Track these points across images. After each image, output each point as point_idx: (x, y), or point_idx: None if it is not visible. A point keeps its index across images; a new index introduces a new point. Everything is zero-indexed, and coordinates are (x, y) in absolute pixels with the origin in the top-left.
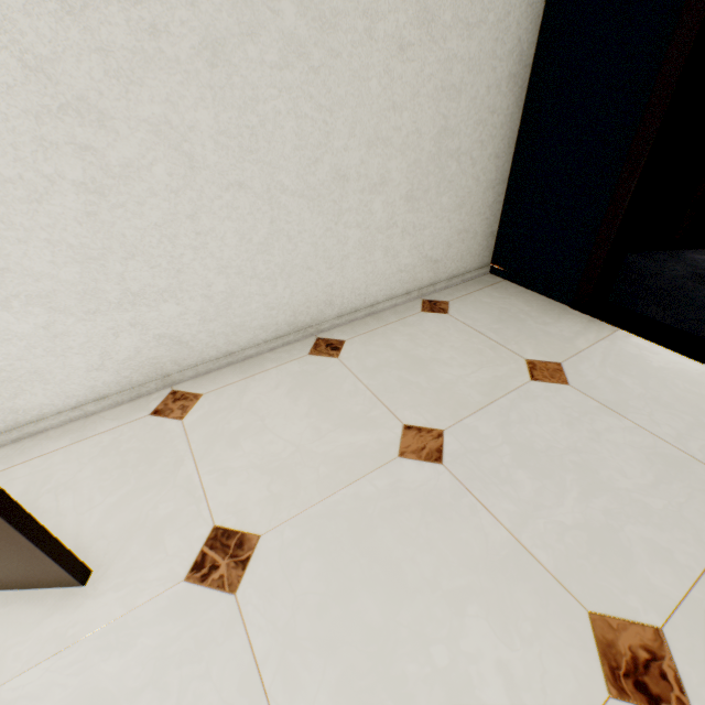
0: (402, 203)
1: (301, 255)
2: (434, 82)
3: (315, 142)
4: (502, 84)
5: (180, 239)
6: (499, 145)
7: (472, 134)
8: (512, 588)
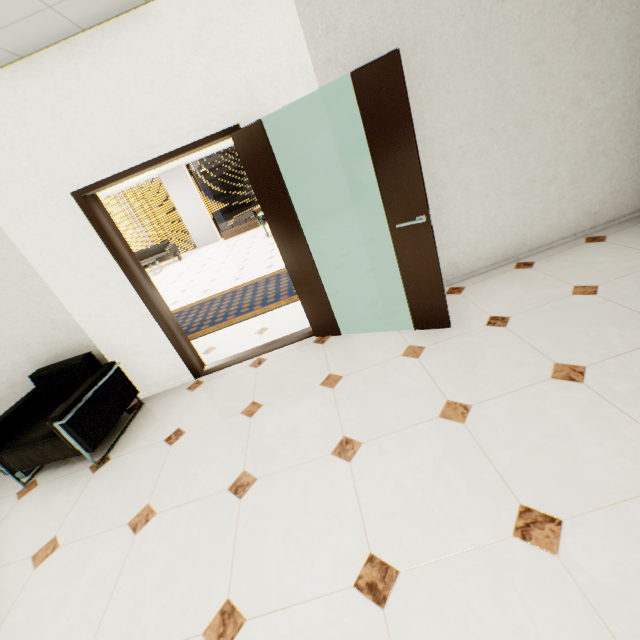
0: (567, 186)
1: (509, 221)
2: (583, 125)
3: (519, 171)
4: (633, 108)
5: (461, 222)
6: (637, 138)
7: (613, 139)
8: (628, 321)
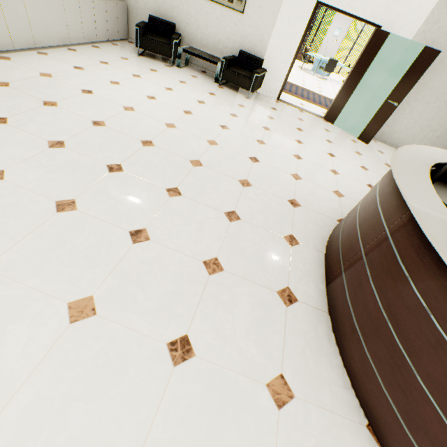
0: (435, 137)
1: (410, 134)
2: None
3: (429, 119)
4: None
5: (399, 120)
6: None
7: None
8: None
